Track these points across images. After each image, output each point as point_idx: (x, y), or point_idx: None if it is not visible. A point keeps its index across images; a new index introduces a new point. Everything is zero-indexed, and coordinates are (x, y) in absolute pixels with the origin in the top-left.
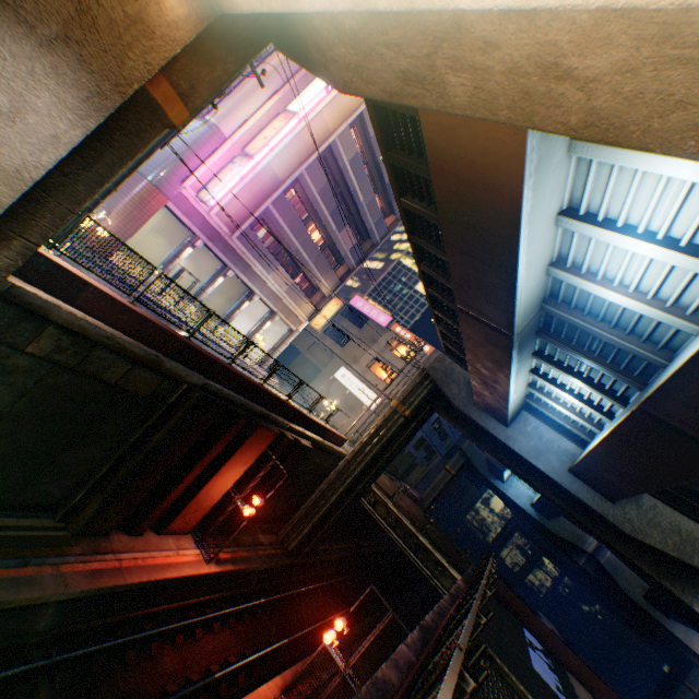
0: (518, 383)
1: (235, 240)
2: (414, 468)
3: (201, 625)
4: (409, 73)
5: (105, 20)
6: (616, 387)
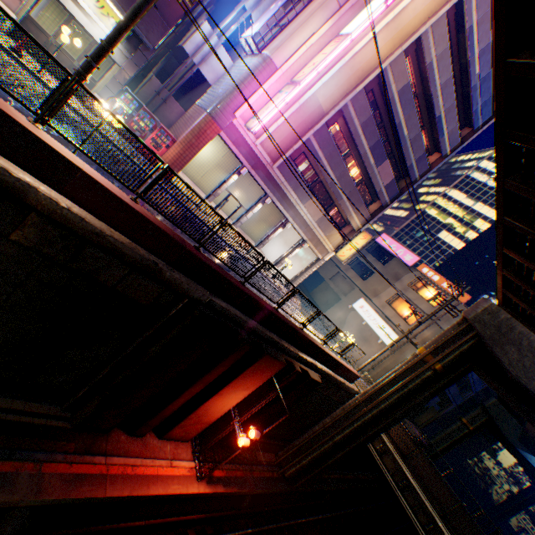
0: None
1: (275, 170)
2: (424, 410)
3: None
4: None
5: None
6: None
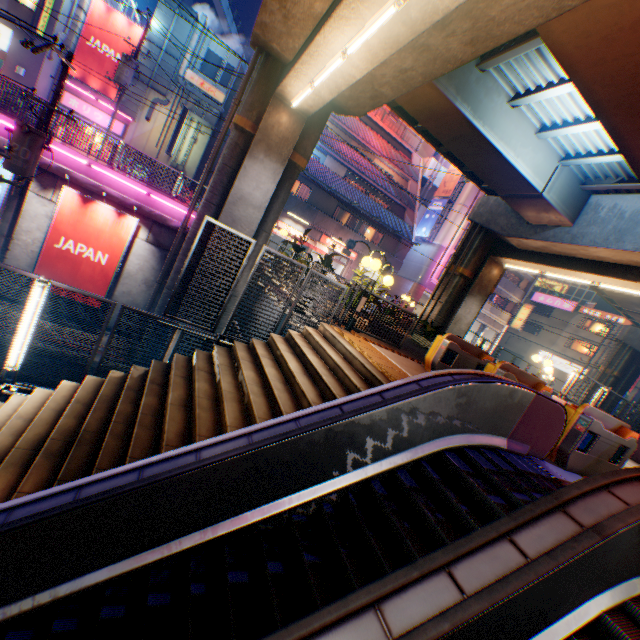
0: None
1: None
2: None
3: None
4: None
5: (483, 285)
6: None
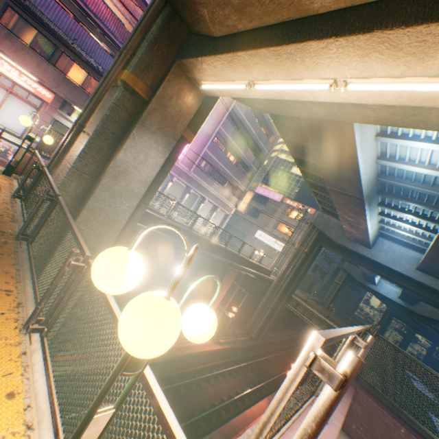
0: (372, 222)
1: (191, 173)
2: (314, 284)
3: (219, 375)
4: (294, 107)
5: (169, 117)
6: (434, 215)
